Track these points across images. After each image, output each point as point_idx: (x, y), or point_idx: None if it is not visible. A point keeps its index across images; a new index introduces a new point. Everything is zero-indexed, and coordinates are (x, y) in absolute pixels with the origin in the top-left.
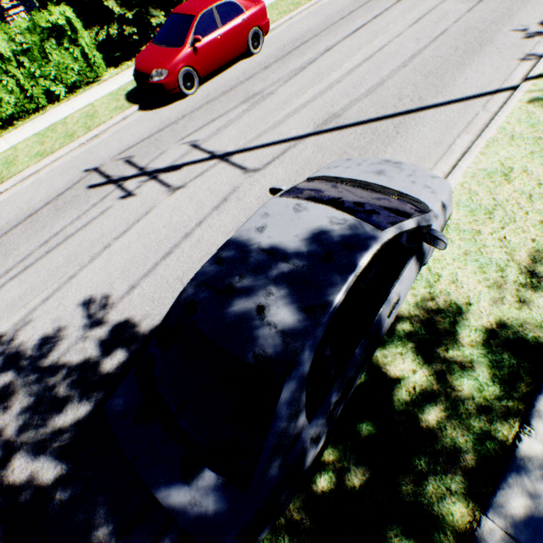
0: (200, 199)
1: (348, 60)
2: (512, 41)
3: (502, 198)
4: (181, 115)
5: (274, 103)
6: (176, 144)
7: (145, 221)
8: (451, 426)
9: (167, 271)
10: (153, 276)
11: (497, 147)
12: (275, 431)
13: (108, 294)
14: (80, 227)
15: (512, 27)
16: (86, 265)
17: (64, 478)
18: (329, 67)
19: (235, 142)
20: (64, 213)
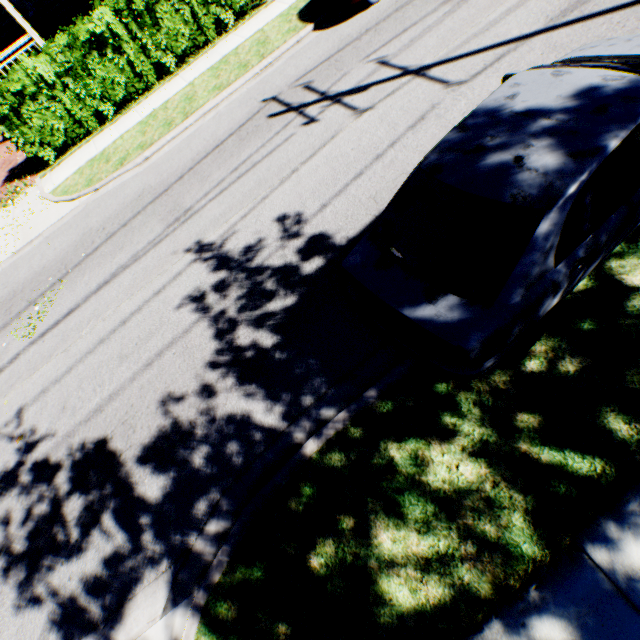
0: (392, 120)
1: None
2: None
3: None
4: (364, 30)
5: None
6: (359, 64)
7: (331, 146)
8: None
9: (358, 191)
10: (344, 196)
11: None
12: (526, 259)
13: (300, 212)
14: (265, 155)
15: None
16: (277, 188)
17: (280, 345)
18: None
19: (433, 53)
20: (248, 143)
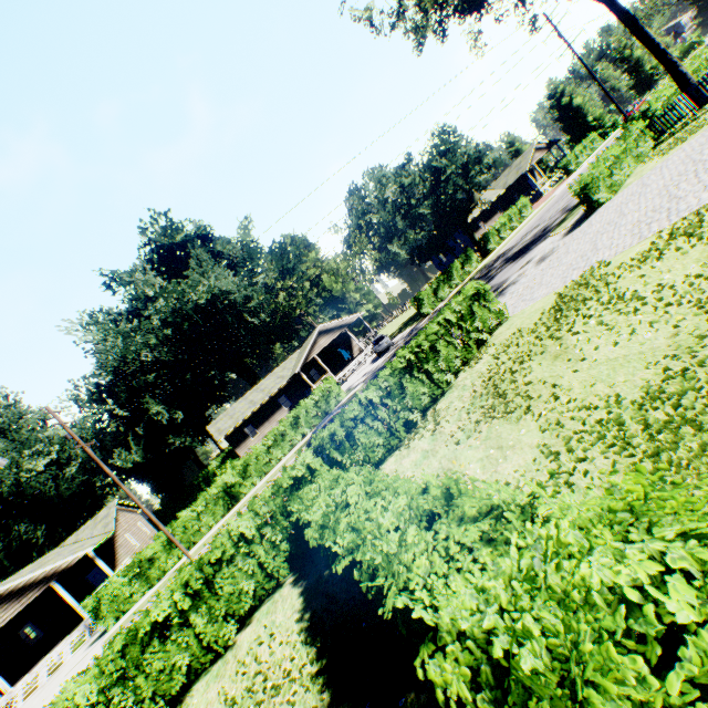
0: None
1: None
2: None
3: None
4: None
5: None
6: None
7: None
8: None
9: None
10: None
11: None
12: None
13: None
14: None
15: None
16: None
17: None
18: None
19: None
20: None
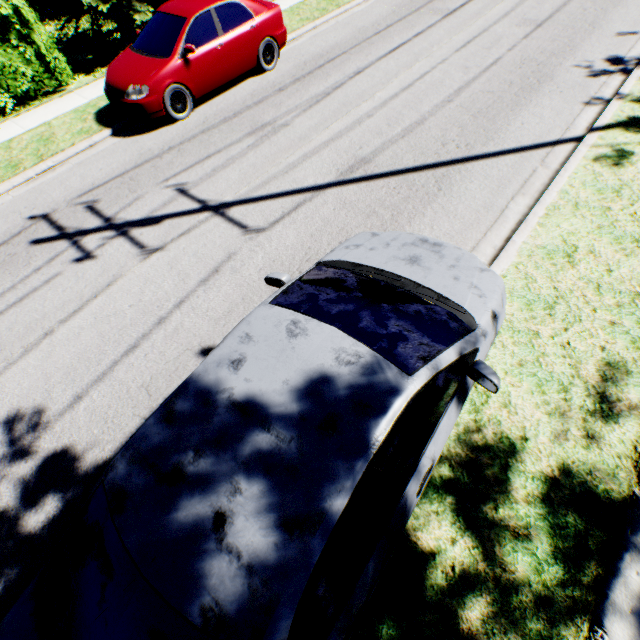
0: (183, 268)
1: (382, 88)
2: (574, 80)
3: (565, 287)
4: (168, 147)
5: (288, 139)
6: (157, 187)
7: (105, 297)
8: (501, 629)
9: (129, 373)
10: (108, 380)
11: (559, 217)
12: None
13: (42, 408)
14: (13, 302)
15: (575, 62)
16: (16, 361)
17: None
18: (359, 95)
19: (235, 188)
20: None
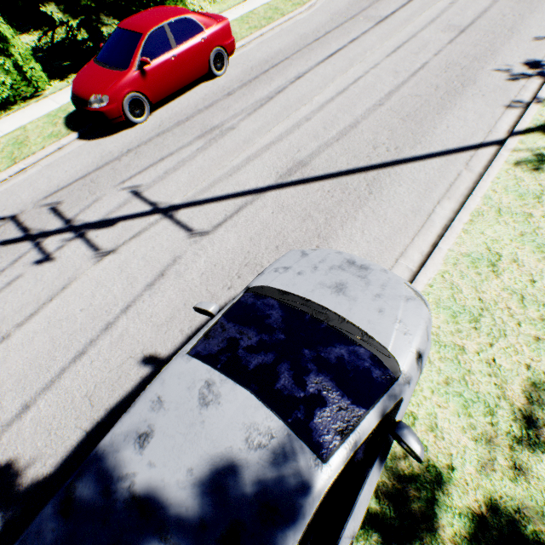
0: (132, 271)
1: (320, 92)
2: (495, 83)
3: (490, 298)
4: (127, 149)
5: (234, 142)
6: (114, 189)
7: (60, 301)
8: None
9: (75, 381)
10: (55, 389)
11: (483, 223)
12: None
13: None
14: None
15: (496, 65)
16: None
17: None
18: (299, 99)
19: (184, 191)
20: None
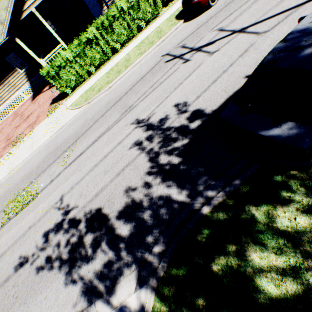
0: (229, 54)
1: None
2: None
3: None
4: (209, 18)
5: None
6: (208, 32)
7: (198, 70)
8: None
9: (215, 88)
10: (208, 91)
11: None
12: None
13: (186, 101)
14: (165, 78)
15: None
16: (172, 92)
17: (182, 162)
18: None
19: (248, 21)
20: (156, 74)
